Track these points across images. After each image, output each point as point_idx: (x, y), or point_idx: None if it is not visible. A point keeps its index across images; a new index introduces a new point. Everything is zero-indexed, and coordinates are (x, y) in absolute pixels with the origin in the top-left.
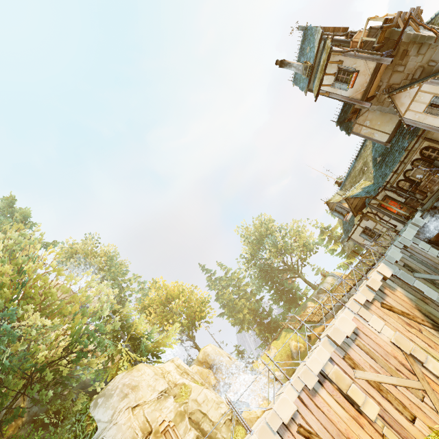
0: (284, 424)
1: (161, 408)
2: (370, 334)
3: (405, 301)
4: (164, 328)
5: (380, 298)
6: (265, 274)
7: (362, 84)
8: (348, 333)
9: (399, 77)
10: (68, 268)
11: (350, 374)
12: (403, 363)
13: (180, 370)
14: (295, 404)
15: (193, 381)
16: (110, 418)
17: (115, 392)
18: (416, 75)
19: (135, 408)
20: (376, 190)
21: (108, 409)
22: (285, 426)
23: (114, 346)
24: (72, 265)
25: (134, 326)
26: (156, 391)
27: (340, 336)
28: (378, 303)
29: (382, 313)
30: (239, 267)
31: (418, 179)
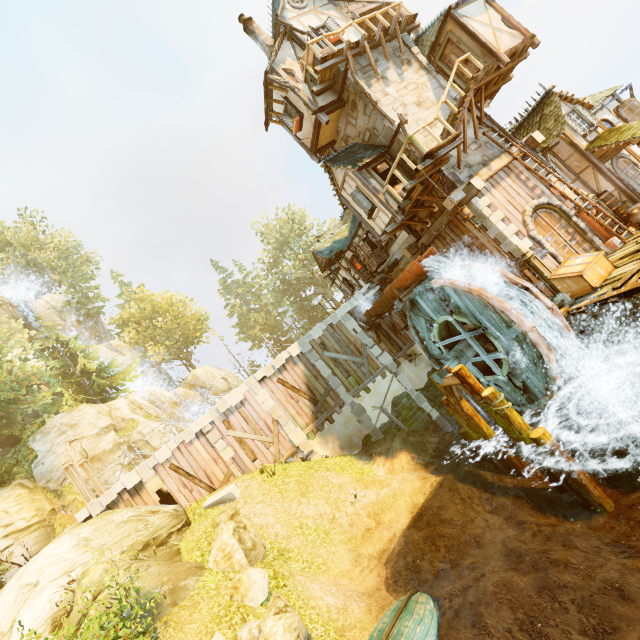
0: (161, 463)
1: (100, 441)
2: (254, 404)
3: (300, 377)
4: (147, 348)
5: (280, 374)
6: (287, 286)
7: (309, 132)
8: (233, 404)
9: (353, 131)
10: (2, 265)
11: (223, 432)
12: (269, 426)
13: (133, 406)
14: (174, 451)
15: (146, 415)
16: (49, 449)
17: (53, 430)
18: (366, 138)
19: (73, 442)
20: (338, 251)
21: (46, 443)
22: (161, 464)
23: (64, 380)
24: (6, 263)
25: (82, 364)
26: (97, 428)
27: (225, 406)
28: (275, 378)
29: (275, 387)
30: (257, 275)
31: (362, 256)
